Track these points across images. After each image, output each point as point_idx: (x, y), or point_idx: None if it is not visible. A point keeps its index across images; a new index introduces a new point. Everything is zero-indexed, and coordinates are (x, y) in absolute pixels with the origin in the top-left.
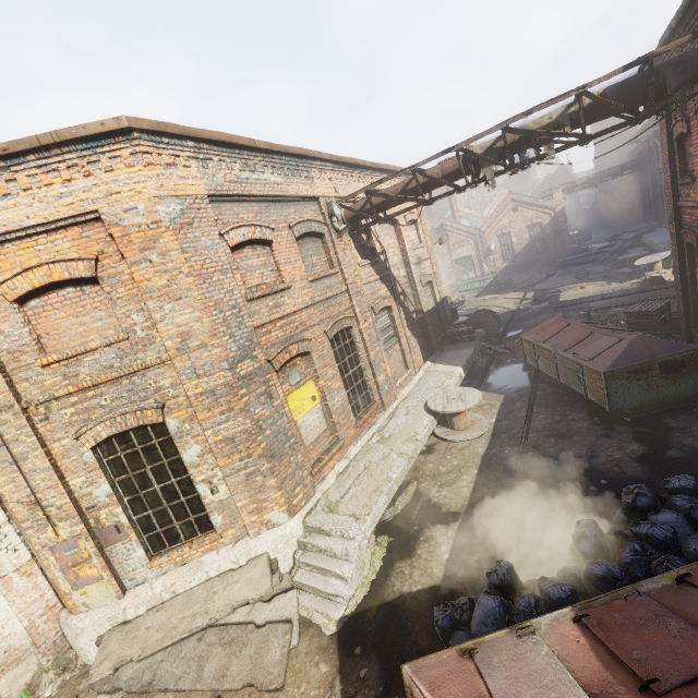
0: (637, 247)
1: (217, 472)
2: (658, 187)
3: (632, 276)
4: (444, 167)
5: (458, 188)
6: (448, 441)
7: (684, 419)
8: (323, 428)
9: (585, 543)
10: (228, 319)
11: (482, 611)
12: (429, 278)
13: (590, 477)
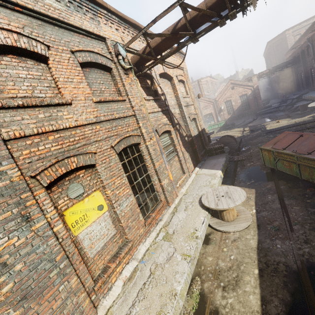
0: (300, 101)
1: None
2: (308, 70)
3: (304, 114)
4: None
5: (221, 16)
6: (221, 231)
7: None
8: (111, 233)
9: None
10: None
11: None
12: (193, 116)
13: None
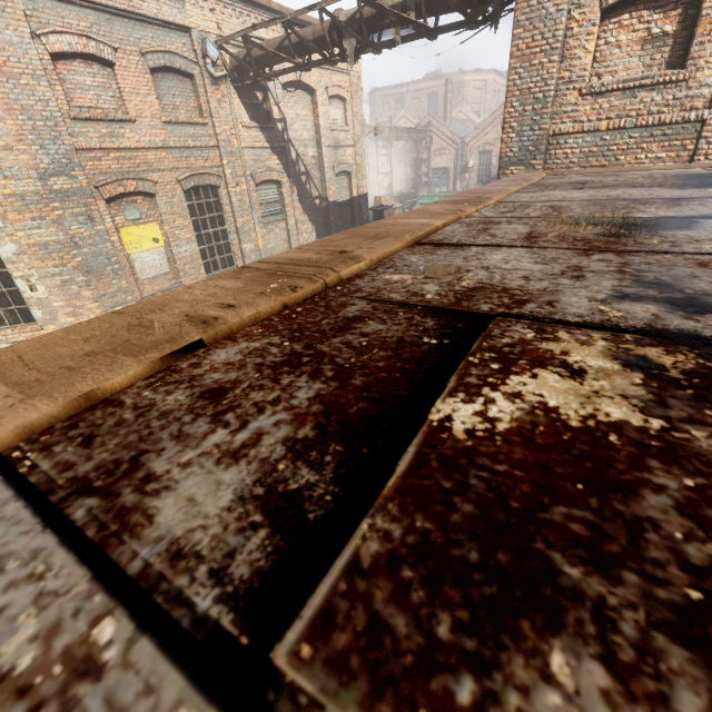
0: None
1: (35, 273)
2: None
3: None
4: (315, 28)
5: (325, 57)
6: None
7: None
8: (165, 270)
9: None
10: (40, 129)
11: None
12: (346, 168)
13: None
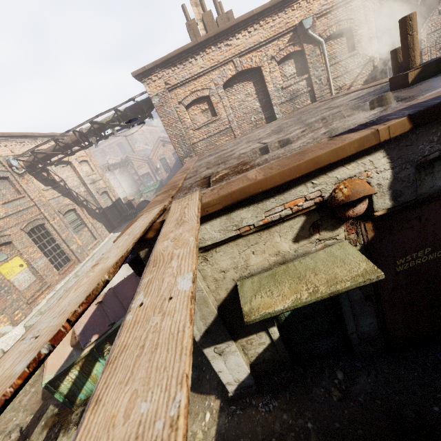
0: None
1: None
2: None
3: None
4: (71, 138)
5: (82, 147)
6: None
7: None
8: (33, 279)
9: None
10: None
11: None
12: (104, 190)
13: None
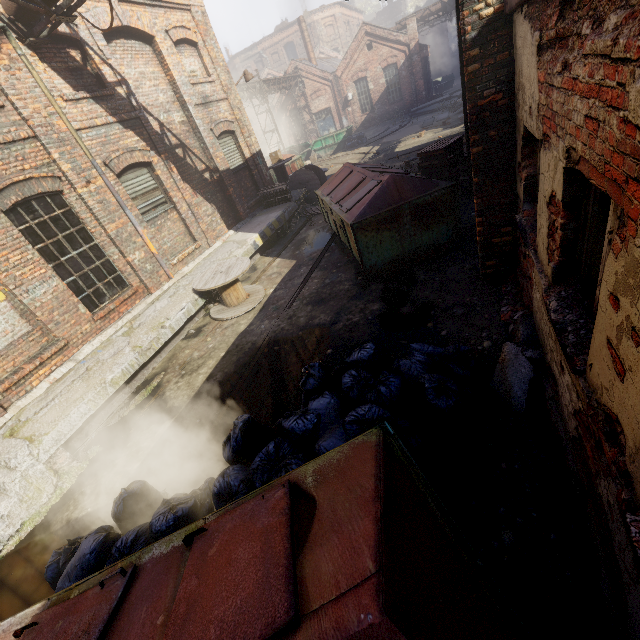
0: None
1: None
2: None
3: None
4: None
5: None
6: (219, 320)
7: (434, 269)
8: (22, 330)
9: (227, 448)
10: None
11: (74, 560)
12: (227, 126)
13: (321, 347)
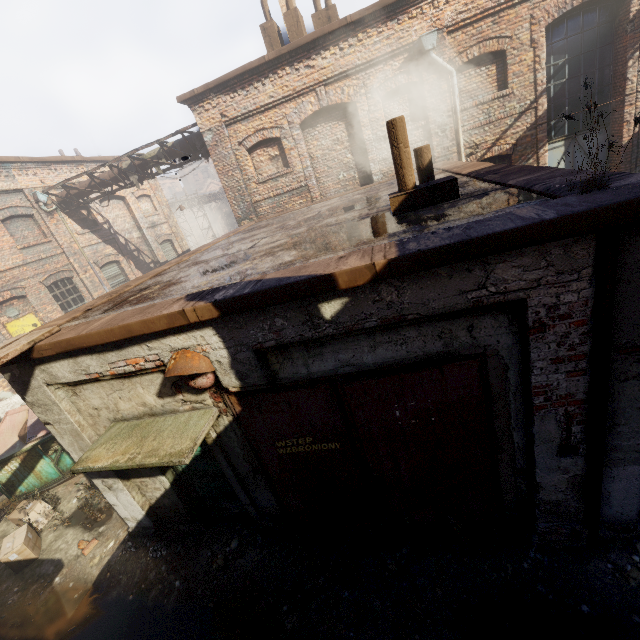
0: None
1: None
2: None
3: None
4: (110, 173)
5: (121, 186)
6: None
7: None
8: None
9: None
10: None
11: None
12: (166, 237)
13: None
